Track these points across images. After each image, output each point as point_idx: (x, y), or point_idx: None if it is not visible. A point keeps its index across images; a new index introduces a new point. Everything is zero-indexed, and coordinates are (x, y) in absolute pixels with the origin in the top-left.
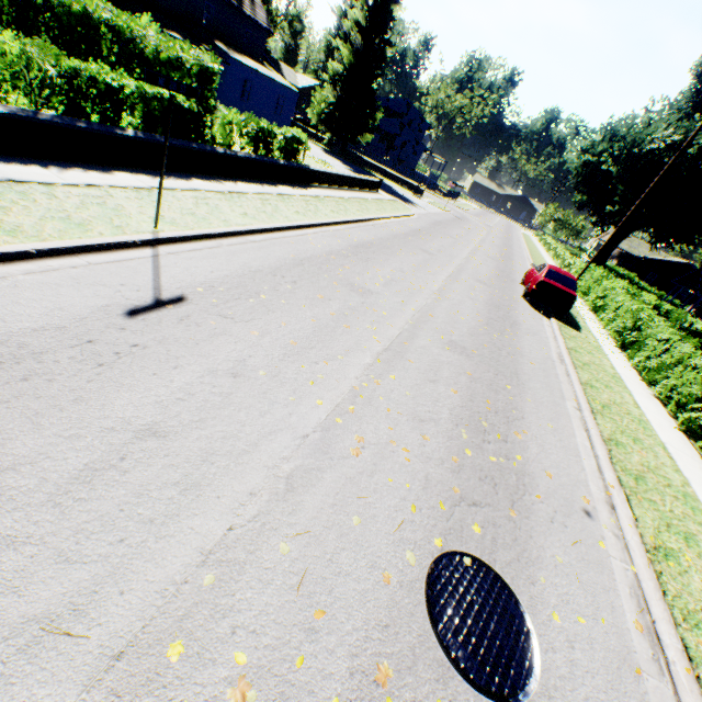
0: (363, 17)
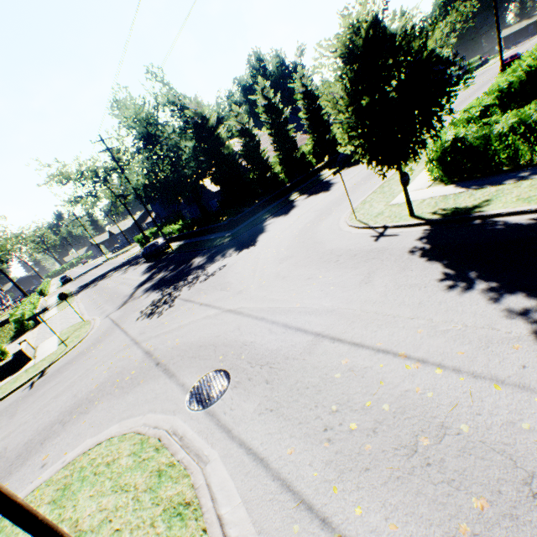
0: None
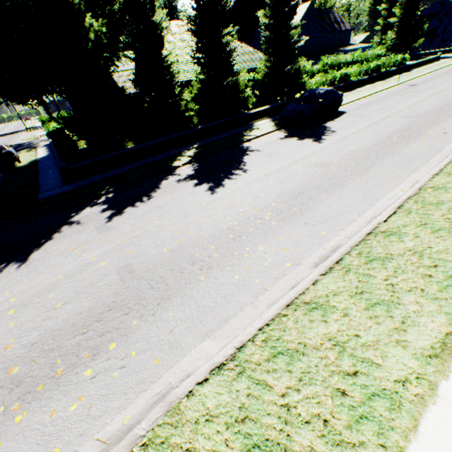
0: None
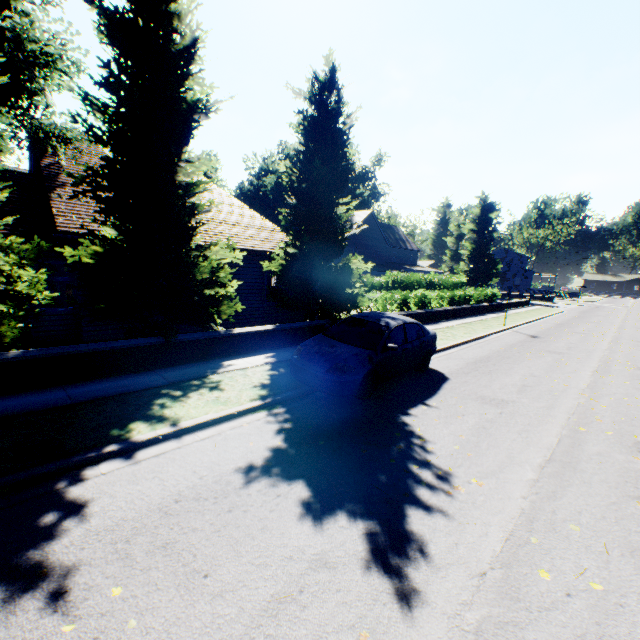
0: (473, 226)
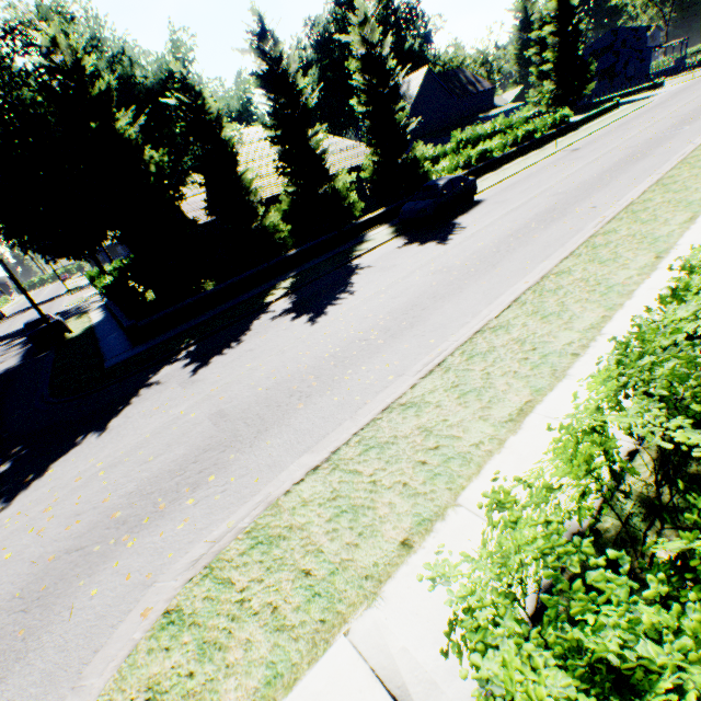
0: (552, 27)
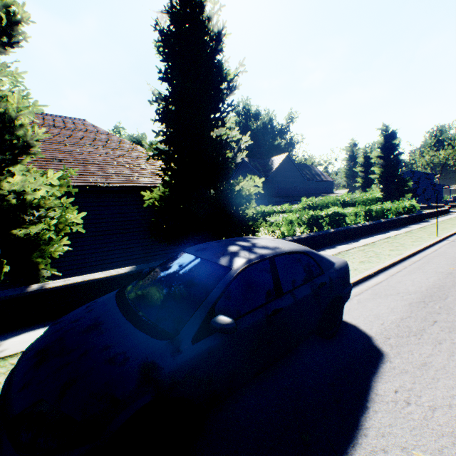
0: (379, 153)
